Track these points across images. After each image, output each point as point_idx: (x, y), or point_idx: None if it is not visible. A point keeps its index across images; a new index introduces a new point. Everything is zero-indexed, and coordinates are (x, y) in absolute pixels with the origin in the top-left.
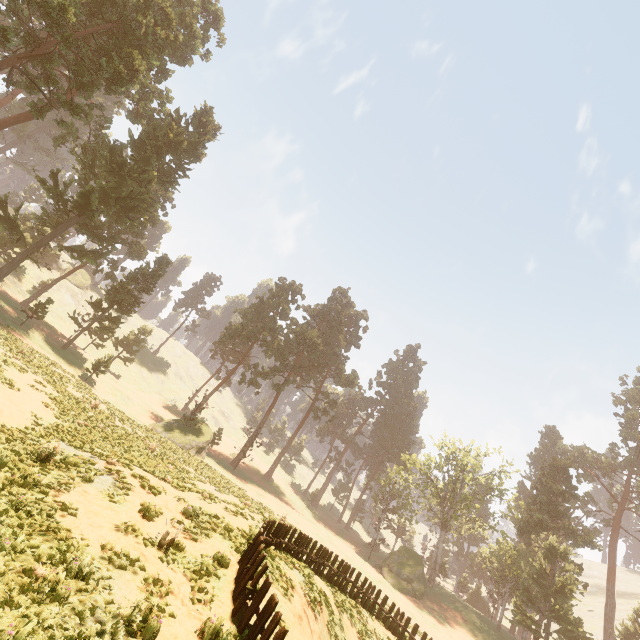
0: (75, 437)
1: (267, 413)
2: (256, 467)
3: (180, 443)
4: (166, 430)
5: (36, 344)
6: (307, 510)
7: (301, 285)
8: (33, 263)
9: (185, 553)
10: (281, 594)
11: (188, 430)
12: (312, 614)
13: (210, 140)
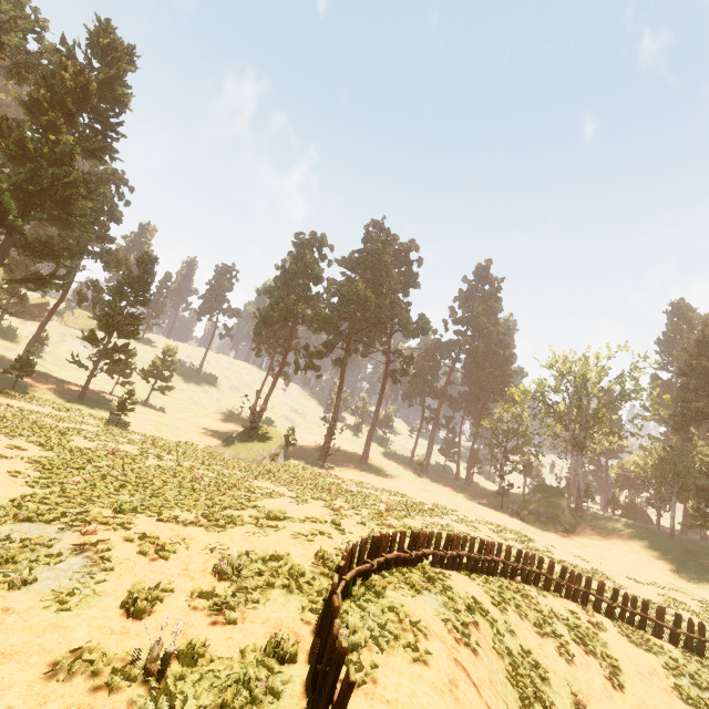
0: (55, 505)
1: (338, 395)
2: (349, 454)
3: (248, 458)
4: (228, 449)
5: (38, 404)
6: (418, 479)
7: (324, 235)
8: (23, 322)
9: (207, 664)
10: (408, 663)
11: (253, 441)
12: (468, 653)
13: (127, 70)
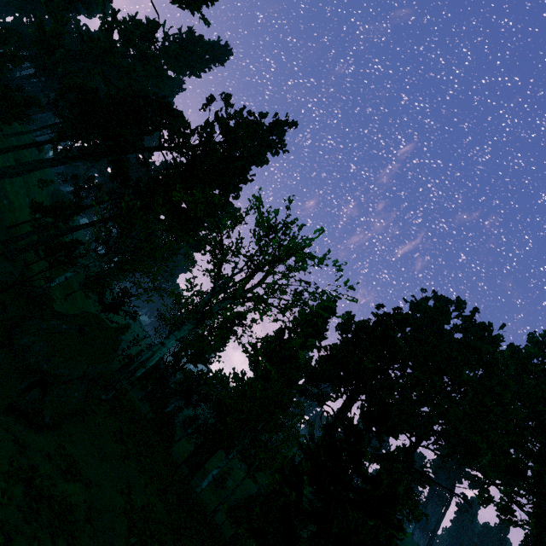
0: None
1: None
2: None
3: None
4: None
5: None
6: None
7: None
8: None
9: None
10: None
11: None
12: None
13: None
